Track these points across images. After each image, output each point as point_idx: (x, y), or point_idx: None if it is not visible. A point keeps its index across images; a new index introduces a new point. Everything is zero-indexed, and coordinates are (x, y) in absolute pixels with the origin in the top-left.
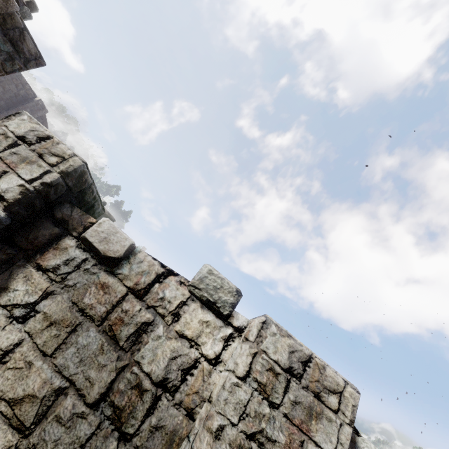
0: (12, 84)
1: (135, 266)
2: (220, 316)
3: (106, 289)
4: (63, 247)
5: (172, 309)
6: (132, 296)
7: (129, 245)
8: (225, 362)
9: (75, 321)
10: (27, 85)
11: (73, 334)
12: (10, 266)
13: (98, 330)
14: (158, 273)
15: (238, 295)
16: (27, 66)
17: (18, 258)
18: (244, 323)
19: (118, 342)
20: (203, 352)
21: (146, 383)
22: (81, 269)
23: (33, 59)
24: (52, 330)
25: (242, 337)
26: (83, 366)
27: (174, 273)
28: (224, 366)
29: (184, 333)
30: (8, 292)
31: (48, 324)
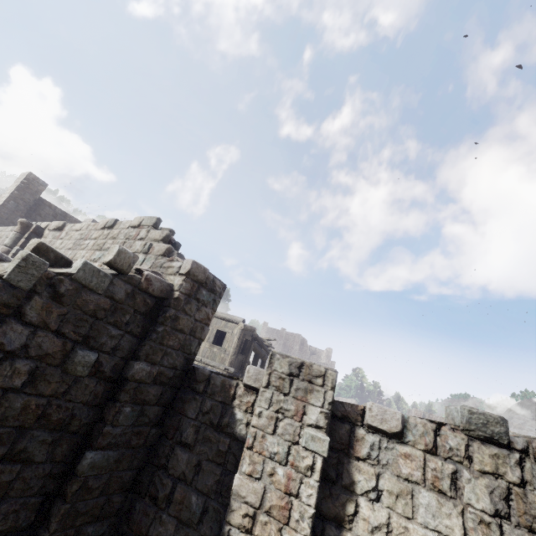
0: None
1: (414, 431)
2: (503, 446)
3: (409, 457)
4: (360, 437)
5: (463, 454)
6: (430, 455)
7: (401, 417)
8: (531, 482)
9: (409, 489)
10: None
11: (414, 499)
12: (344, 466)
13: (427, 490)
14: (433, 429)
15: (504, 422)
16: (221, 297)
17: (343, 458)
18: (524, 443)
19: (446, 493)
20: (509, 480)
21: (485, 517)
22: (383, 449)
23: (222, 290)
24: (401, 501)
25: (530, 457)
26: (437, 519)
27: (444, 424)
28: (532, 486)
29: (485, 470)
30: (357, 484)
31: (395, 497)
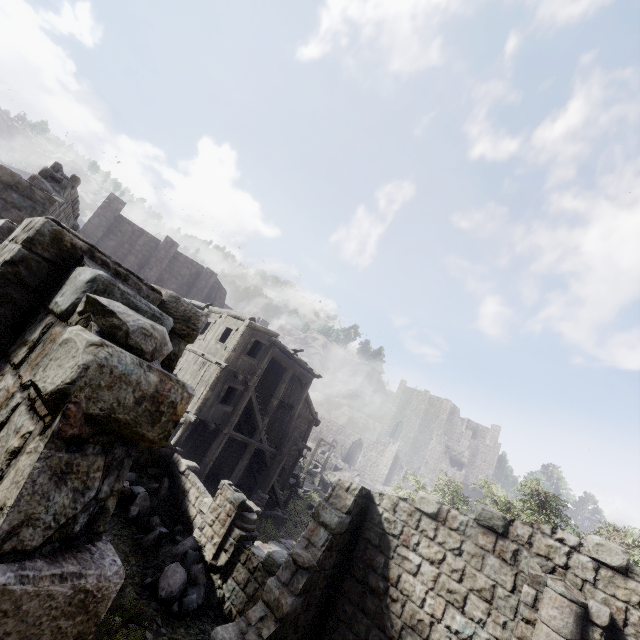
0: (184, 269)
1: None
2: None
3: None
4: None
5: None
6: None
7: None
8: None
9: None
10: (193, 262)
11: None
12: None
13: None
14: None
15: None
16: (45, 208)
17: None
18: None
19: None
20: None
21: None
22: None
23: (47, 201)
24: None
25: None
26: None
27: None
28: None
29: None
30: None
31: None
